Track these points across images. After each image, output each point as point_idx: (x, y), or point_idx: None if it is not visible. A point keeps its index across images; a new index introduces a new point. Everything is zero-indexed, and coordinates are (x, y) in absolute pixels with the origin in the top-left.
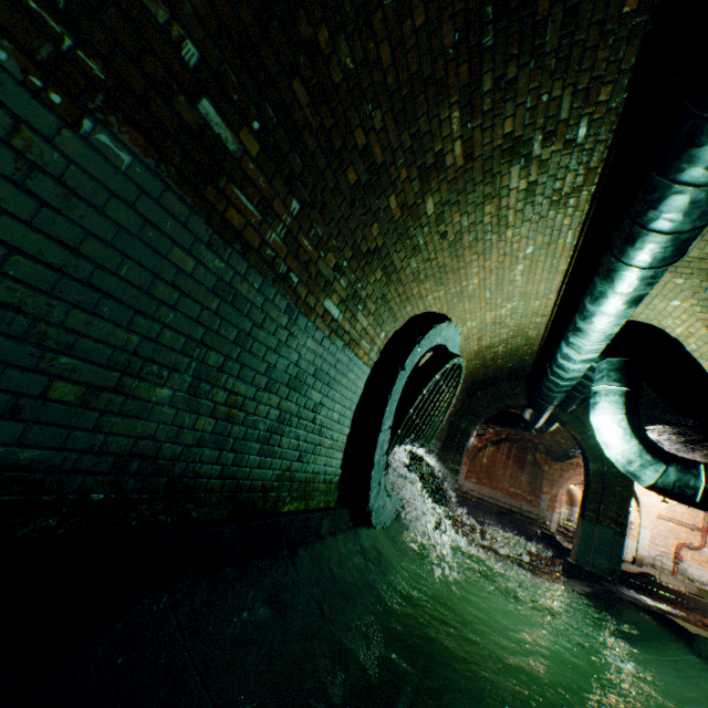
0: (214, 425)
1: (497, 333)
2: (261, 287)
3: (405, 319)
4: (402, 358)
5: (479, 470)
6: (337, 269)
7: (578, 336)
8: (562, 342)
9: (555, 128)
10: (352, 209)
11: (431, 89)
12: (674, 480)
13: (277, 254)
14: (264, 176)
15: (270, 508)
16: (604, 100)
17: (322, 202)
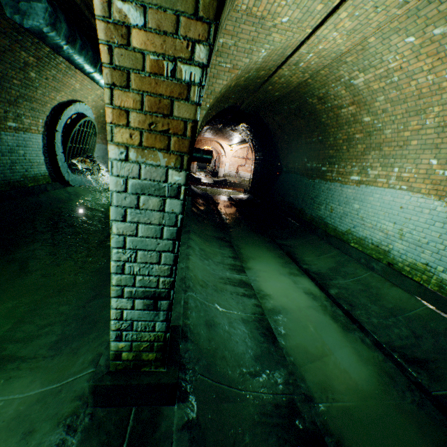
0: None
1: None
2: None
3: (50, 110)
4: (55, 128)
5: None
6: (6, 112)
7: None
8: None
9: None
10: (0, 93)
11: (8, 52)
12: None
13: None
14: None
15: (24, 186)
16: None
17: None
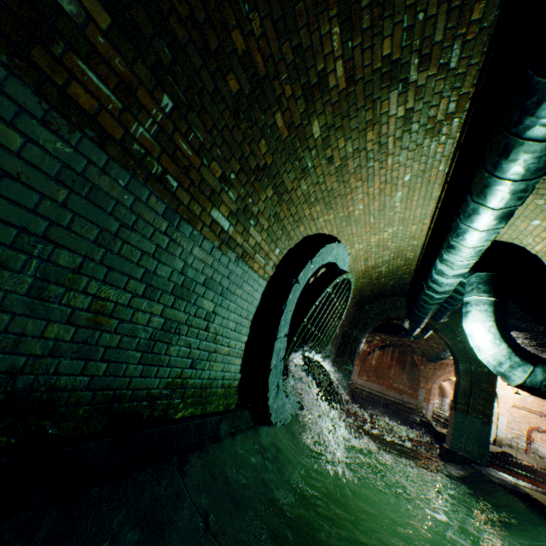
0: (73, 332)
1: (380, 255)
2: (129, 184)
3: (299, 238)
4: (296, 273)
5: (369, 370)
6: (225, 180)
7: (451, 253)
8: (437, 259)
9: (431, 51)
10: (236, 120)
11: None
12: (541, 380)
13: (147, 152)
14: (122, 57)
15: (159, 416)
16: (477, 18)
17: (201, 106)
